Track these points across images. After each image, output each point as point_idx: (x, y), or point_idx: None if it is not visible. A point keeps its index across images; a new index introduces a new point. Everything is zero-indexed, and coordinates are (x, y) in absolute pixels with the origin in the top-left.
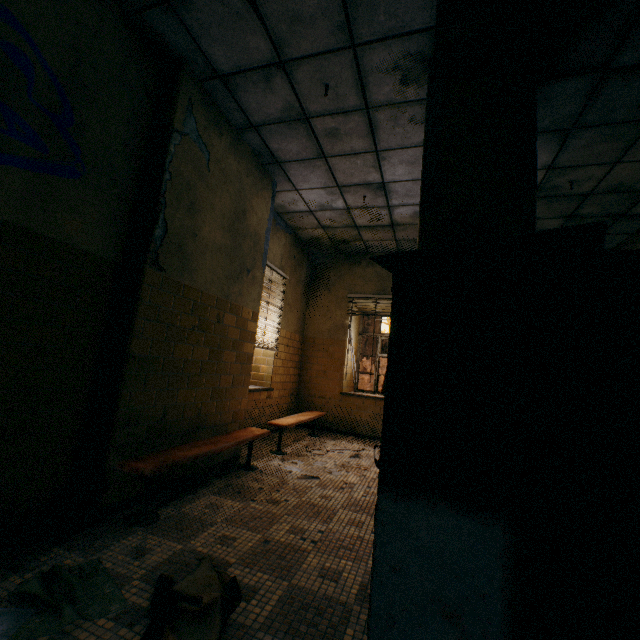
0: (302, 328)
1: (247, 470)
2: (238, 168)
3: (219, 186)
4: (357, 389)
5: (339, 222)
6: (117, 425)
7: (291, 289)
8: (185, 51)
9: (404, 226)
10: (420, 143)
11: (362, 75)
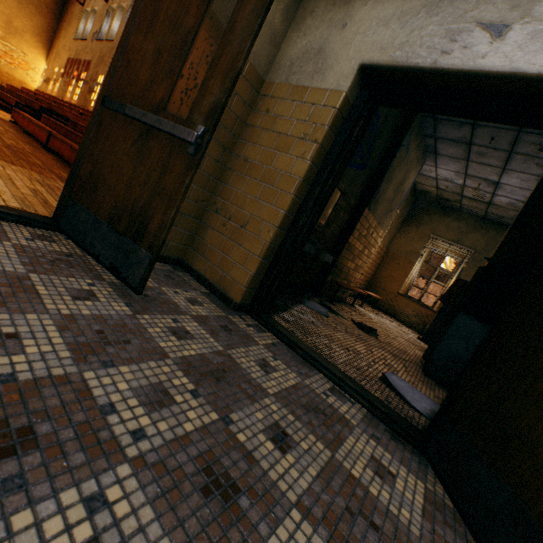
0: (389, 244)
1: (352, 306)
2: (414, 156)
3: (402, 168)
4: (407, 294)
5: (451, 189)
6: (334, 266)
7: (395, 219)
8: None
9: (497, 206)
10: (535, 174)
11: (516, 140)
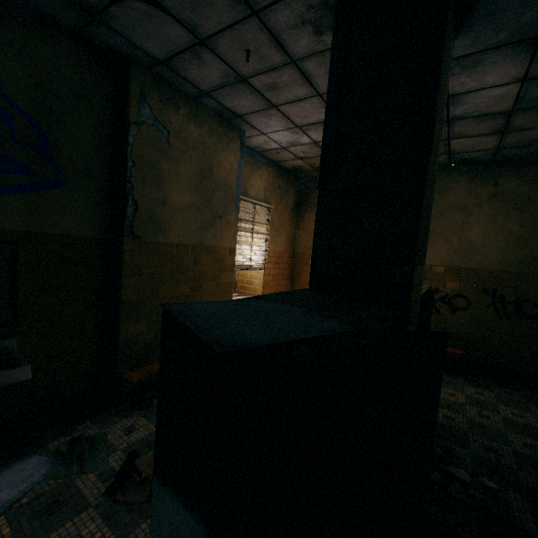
0: (292, 246)
1: None
2: (200, 132)
3: (182, 155)
4: None
5: (312, 153)
6: (120, 347)
7: (277, 215)
8: (127, 50)
9: None
10: None
11: (275, 35)
